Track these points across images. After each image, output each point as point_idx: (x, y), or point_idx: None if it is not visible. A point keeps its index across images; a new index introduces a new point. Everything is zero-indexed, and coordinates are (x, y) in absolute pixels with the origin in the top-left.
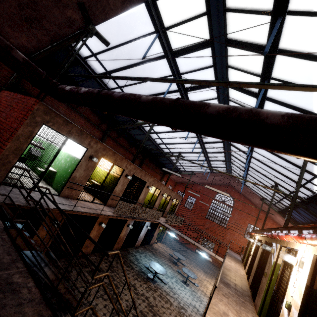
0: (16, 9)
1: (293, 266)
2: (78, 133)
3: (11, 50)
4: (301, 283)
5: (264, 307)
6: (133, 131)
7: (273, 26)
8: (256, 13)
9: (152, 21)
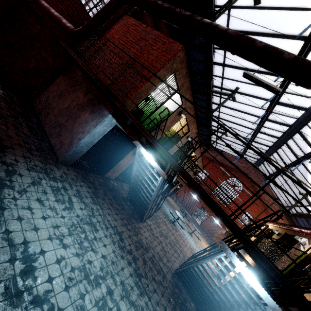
0: None
1: None
2: (186, 88)
3: None
4: None
5: None
6: (199, 94)
7: None
8: None
9: None
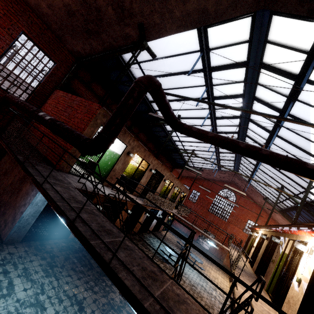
0: (82, 23)
1: (303, 253)
2: (122, 132)
3: (170, 108)
4: (310, 264)
5: (271, 285)
6: (154, 127)
7: (307, 62)
8: (294, 50)
9: (200, 43)
